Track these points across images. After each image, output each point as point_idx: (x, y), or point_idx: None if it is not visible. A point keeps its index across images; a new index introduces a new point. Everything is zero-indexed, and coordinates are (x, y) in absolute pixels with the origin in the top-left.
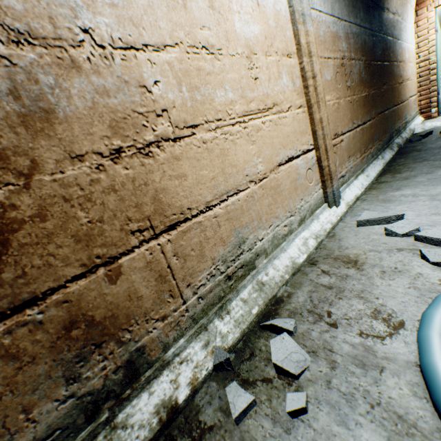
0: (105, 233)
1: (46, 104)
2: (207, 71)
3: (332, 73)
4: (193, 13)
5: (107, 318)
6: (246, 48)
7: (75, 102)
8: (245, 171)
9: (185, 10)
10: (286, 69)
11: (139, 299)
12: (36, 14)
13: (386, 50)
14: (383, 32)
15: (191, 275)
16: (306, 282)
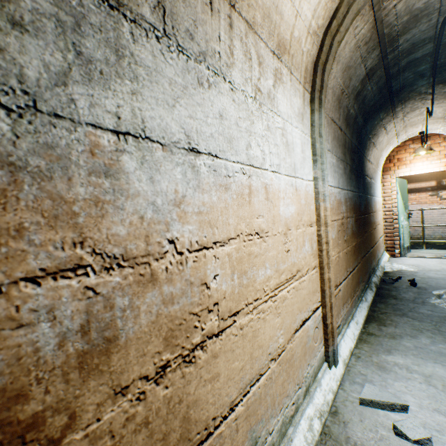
0: None
1: (112, 330)
2: (255, 253)
3: (336, 231)
4: (254, 205)
5: None
6: (284, 226)
7: (140, 319)
8: (269, 348)
9: (249, 204)
10: (308, 236)
11: None
12: (136, 234)
13: (366, 205)
14: (365, 192)
15: None
16: None
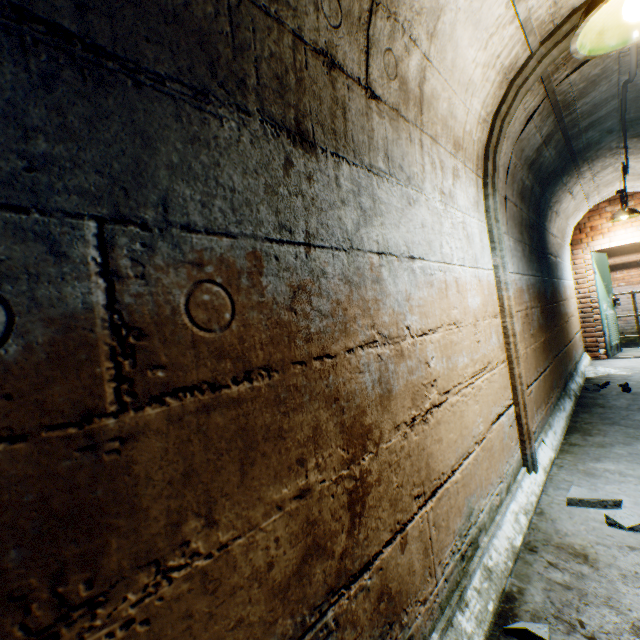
0: (402, 497)
1: (389, 385)
2: (454, 342)
3: (520, 324)
4: (449, 298)
5: (397, 593)
6: (473, 317)
7: (399, 381)
8: (472, 431)
9: (446, 298)
10: (494, 328)
11: (413, 573)
12: (392, 322)
13: (553, 292)
14: (550, 276)
15: (441, 550)
16: (534, 575)
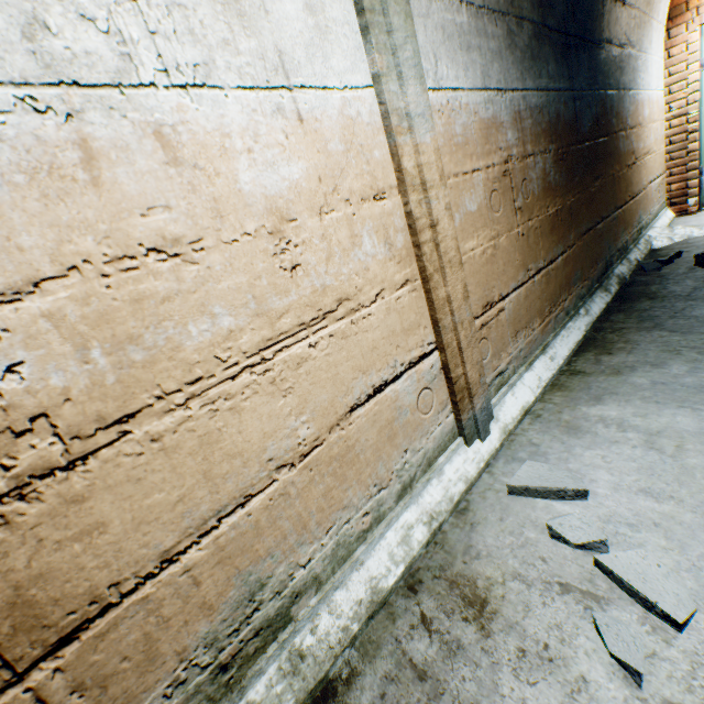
0: None
1: None
2: (163, 294)
3: (482, 195)
4: (120, 188)
5: None
6: (269, 215)
7: None
8: (267, 452)
9: (98, 189)
10: (373, 224)
11: None
12: None
13: (603, 116)
14: (598, 86)
15: None
16: (387, 645)
